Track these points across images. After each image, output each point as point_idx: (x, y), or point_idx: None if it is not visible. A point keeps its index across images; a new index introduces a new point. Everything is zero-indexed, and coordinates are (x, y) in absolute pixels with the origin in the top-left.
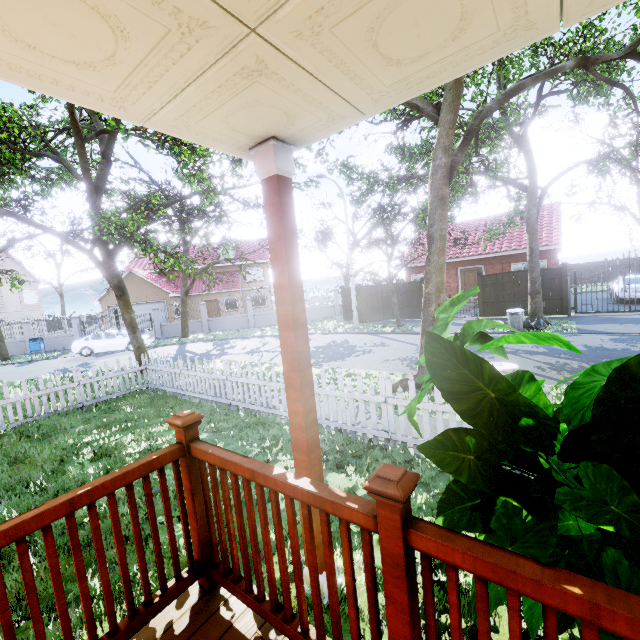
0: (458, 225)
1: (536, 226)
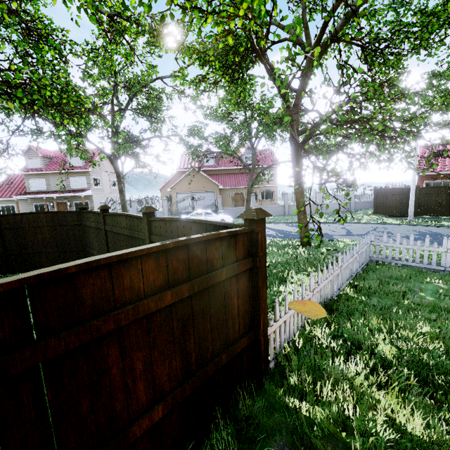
0: None
1: None
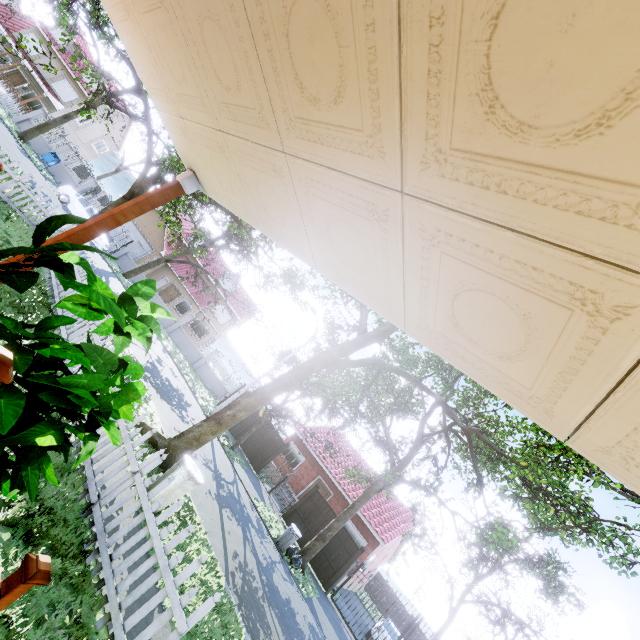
0: (356, 453)
1: (372, 494)
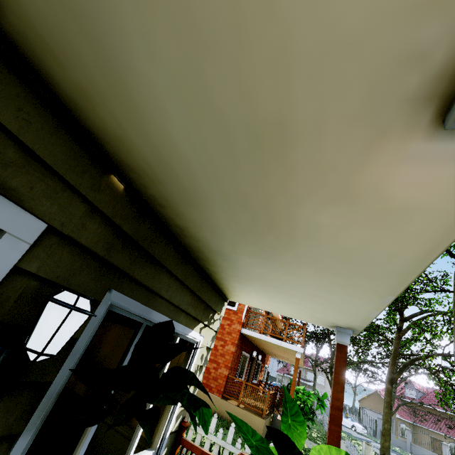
0: None
1: None
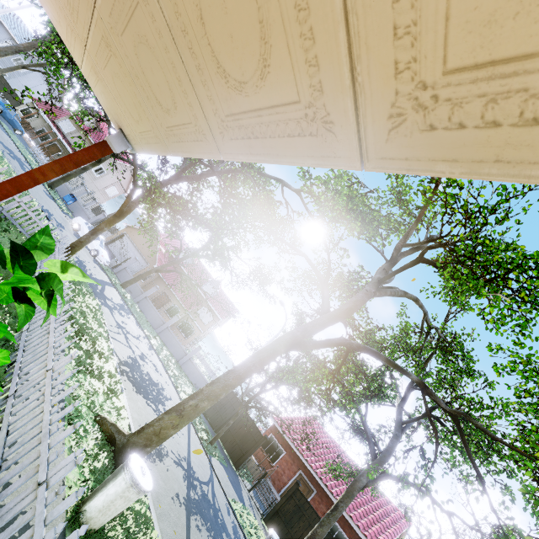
0: (335, 444)
1: (356, 493)
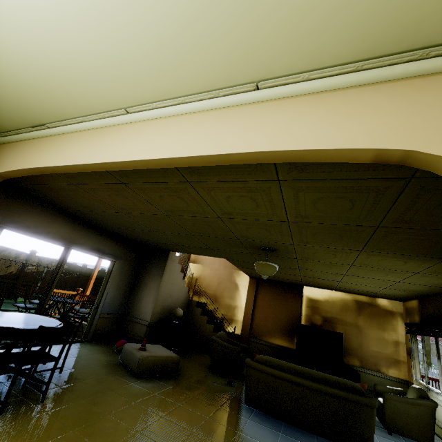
0: None
1: None
